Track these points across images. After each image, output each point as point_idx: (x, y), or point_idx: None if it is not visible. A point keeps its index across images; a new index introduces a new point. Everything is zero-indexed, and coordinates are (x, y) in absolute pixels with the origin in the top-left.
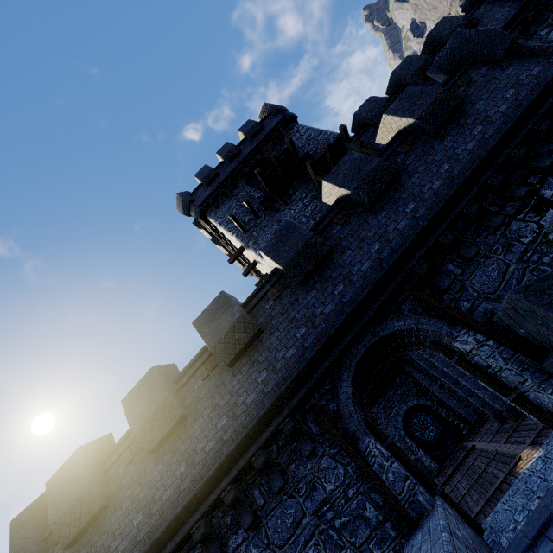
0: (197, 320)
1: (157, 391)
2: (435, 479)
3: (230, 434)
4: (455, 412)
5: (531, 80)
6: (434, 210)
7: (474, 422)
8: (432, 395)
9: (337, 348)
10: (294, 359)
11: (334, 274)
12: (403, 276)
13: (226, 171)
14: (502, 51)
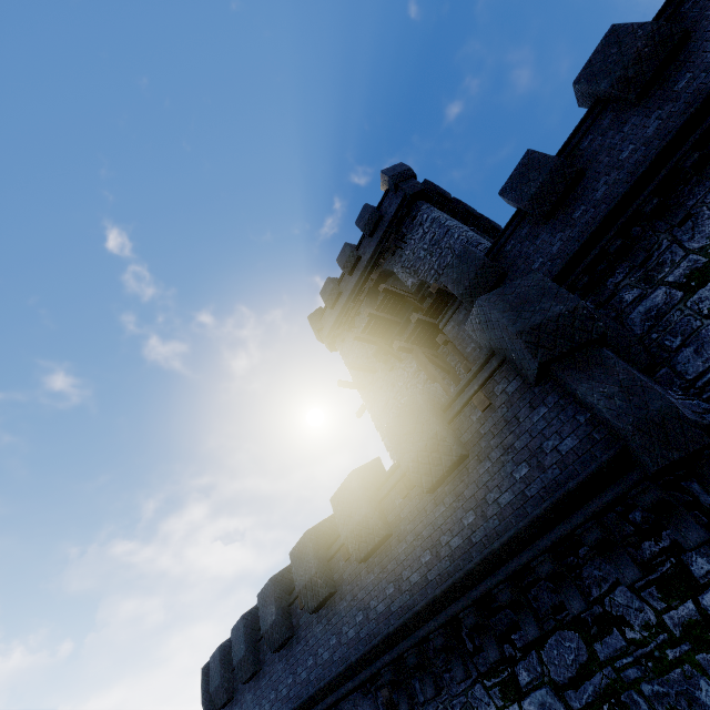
0: (259, 595)
1: (242, 643)
2: None
3: (274, 709)
4: None
5: (553, 465)
6: (402, 616)
7: None
8: None
9: (326, 701)
10: (304, 684)
11: (333, 620)
12: (370, 673)
13: (347, 289)
14: (531, 373)
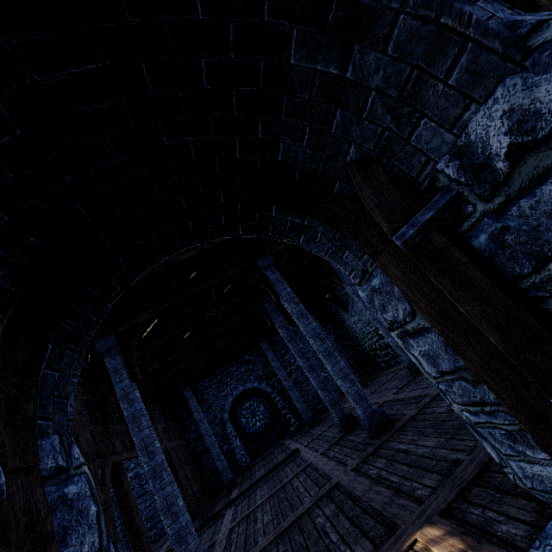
0: None
1: None
2: (239, 476)
3: None
4: (292, 405)
5: None
6: None
7: (307, 421)
8: (276, 381)
9: None
10: None
11: None
12: None
13: None
14: None
